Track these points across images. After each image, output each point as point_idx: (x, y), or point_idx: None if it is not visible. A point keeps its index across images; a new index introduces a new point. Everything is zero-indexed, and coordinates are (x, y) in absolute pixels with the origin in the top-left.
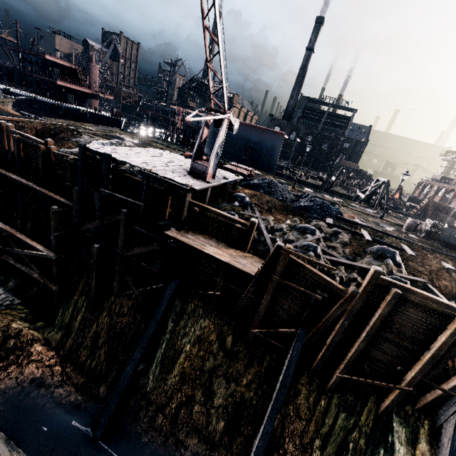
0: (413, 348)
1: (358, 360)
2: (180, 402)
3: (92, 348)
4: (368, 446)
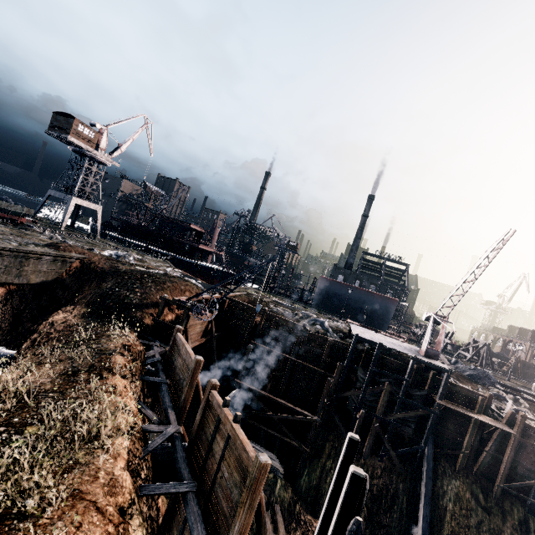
0: None
1: None
2: None
3: None
4: None
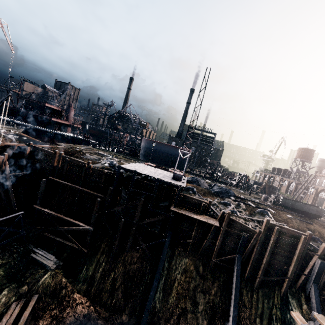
0: (289, 255)
1: (267, 267)
2: (179, 313)
3: (111, 291)
4: (282, 315)
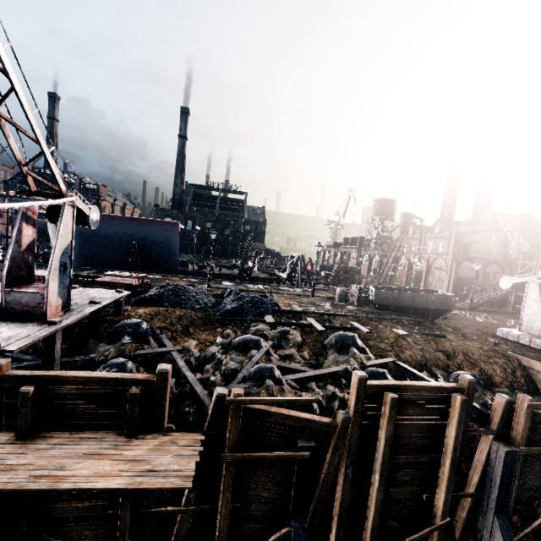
0: (429, 459)
1: (381, 516)
2: None
3: None
4: None
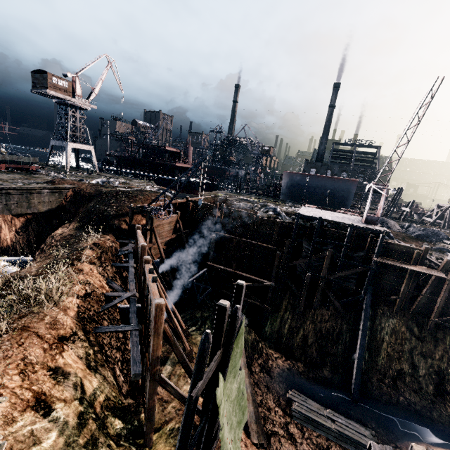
0: None
1: None
2: (393, 376)
3: (303, 349)
4: None
